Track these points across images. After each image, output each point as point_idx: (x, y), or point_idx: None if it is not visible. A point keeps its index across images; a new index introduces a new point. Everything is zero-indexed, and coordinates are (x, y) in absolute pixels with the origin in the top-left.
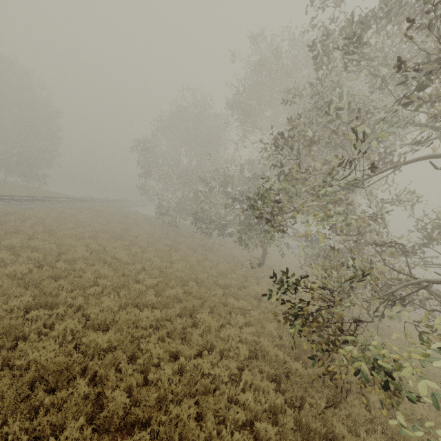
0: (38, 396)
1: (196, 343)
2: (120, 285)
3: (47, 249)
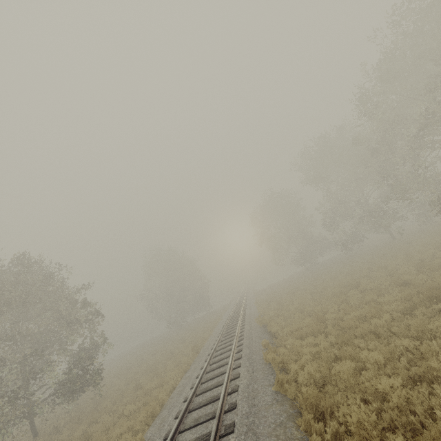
0: (413, 256)
1: (425, 247)
2: (371, 264)
3: (324, 279)
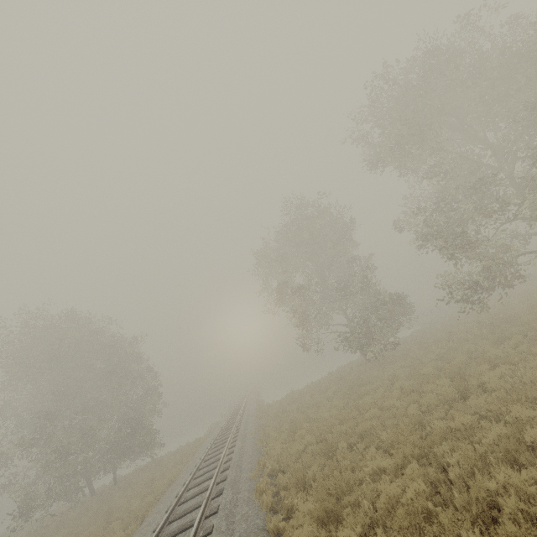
0: None
1: None
2: None
3: None
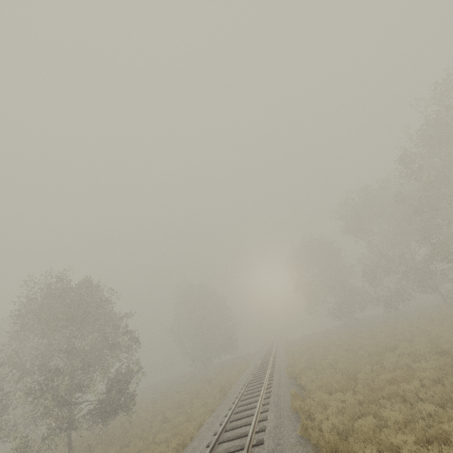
0: None
1: None
2: (415, 327)
3: (362, 337)
